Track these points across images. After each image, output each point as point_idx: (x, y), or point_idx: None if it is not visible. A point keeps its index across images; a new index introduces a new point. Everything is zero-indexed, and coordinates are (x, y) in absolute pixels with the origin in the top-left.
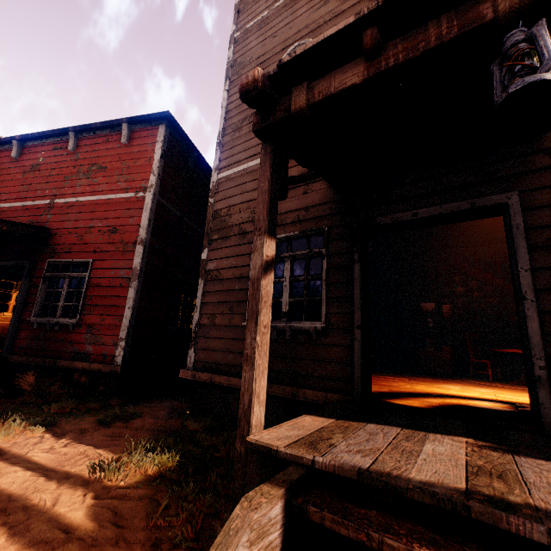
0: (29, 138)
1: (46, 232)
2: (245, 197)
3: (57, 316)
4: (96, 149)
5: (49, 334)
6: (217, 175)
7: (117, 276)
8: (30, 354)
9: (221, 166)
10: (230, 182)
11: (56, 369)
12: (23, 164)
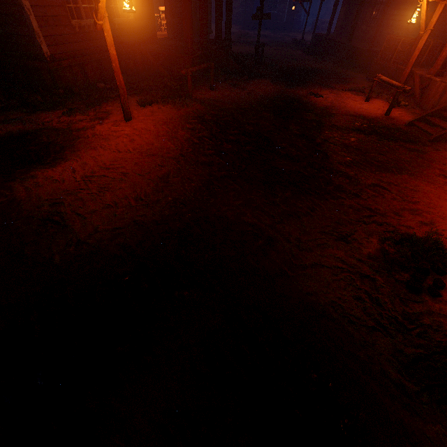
0: None
1: None
2: None
3: None
4: None
5: None
6: None
7: None
8: None
9: None
10: None
11: None
12: None
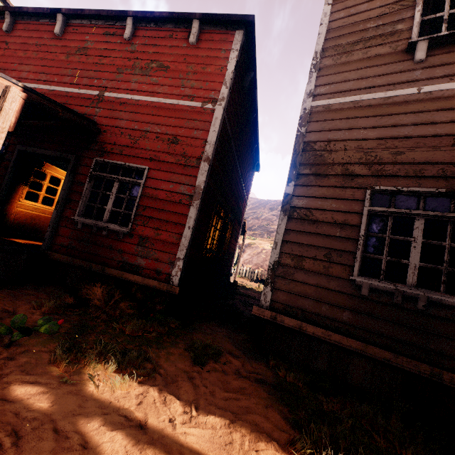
0: (77, 14)
1: (95, 127)
2: (355, 134)
3: (103, 220)
4: (157, 43)
5: (95, 237)
6: (311, 101)
7: (176, 191)
8: (72, 254)
9: (317, 92)
10: (330, 112)
11: (100, 275)
12: (67, 44)
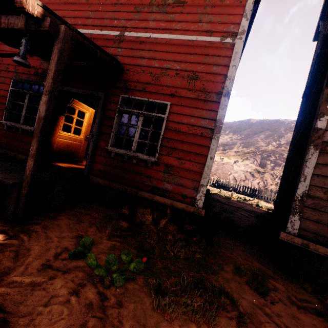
0: None
1: (120, 66)
2: None
3: (132, 150)
4: None
5: (126, 165)
6: None
7: (198, 125)
8: (108, 178)
9: None
10: None
11: (131, 195)
12: None
